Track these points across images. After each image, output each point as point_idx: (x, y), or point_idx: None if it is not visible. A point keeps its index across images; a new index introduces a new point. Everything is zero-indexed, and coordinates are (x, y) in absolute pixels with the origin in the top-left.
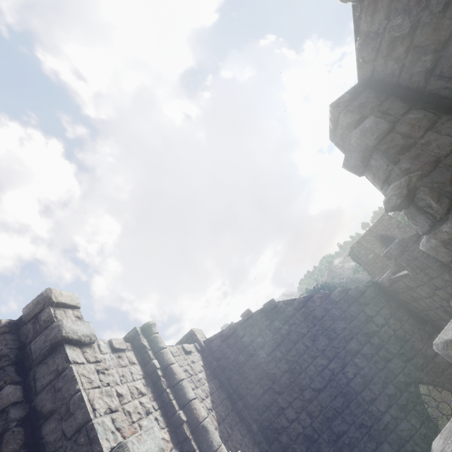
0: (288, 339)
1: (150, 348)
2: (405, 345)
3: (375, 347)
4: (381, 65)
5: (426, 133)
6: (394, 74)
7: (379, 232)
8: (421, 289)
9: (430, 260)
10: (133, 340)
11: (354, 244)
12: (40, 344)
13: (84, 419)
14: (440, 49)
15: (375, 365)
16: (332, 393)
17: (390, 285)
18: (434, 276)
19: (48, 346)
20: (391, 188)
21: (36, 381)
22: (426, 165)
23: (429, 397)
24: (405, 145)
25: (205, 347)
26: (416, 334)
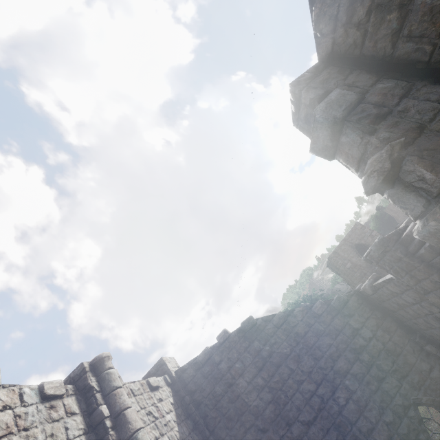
0: (270, 362)
1: (100, 389)
2: (396, 359)
3: (365, 365)
4: (341, 35)
5: (402, 100)
6: (356, 44)
7: (354, 241)
8: (407, 294)
9: (415, 260)
10: (78, 380)
11: (331, 254)
12: None
13: None
14: (406, 2)
15: (368, 386)
16: (323, 425)
17: (373, 293)
18: (422, 278)
19: None
20: (370, 163)
21: None
22: (408, 132)
23: (426, 417)
24: (380, 114)
25: (176, 378)
26: (407, 346)
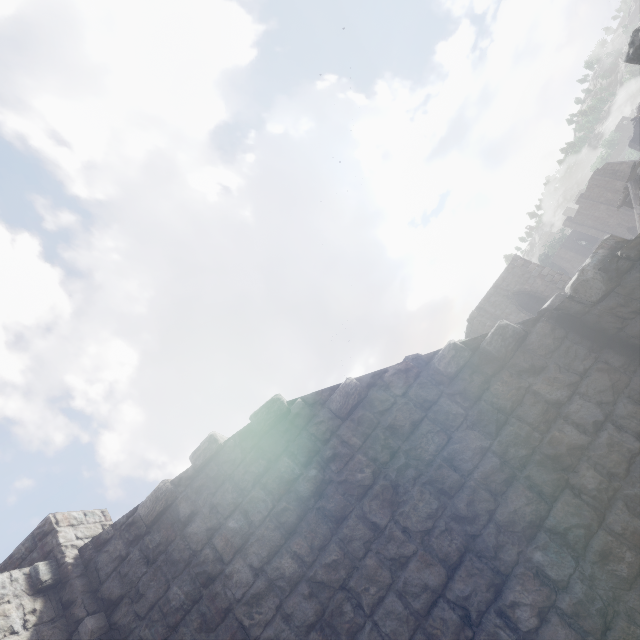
0: (317, 510)
1: None
2: None
3: (591, 502)
4: None
5: None
6: None
7: (511, 287)
8: None
9: None
10: None
11: (474, 312)
12: None
13: None
14: None
15: (605, 568)
16: None
17: (608, 289)
18: None
19: None
20: None
21: None
22: None
23: None
24: None
25: (75, 568)
26: None
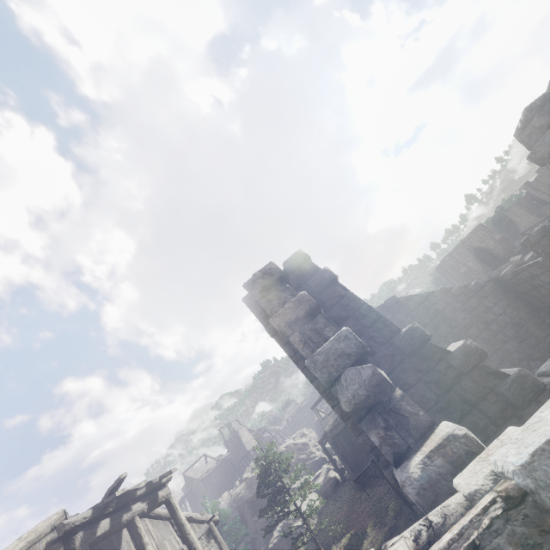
0: None
1: None
2: (520, 329)
3: (493, 332)
4: None
5: None
6: None
7: (473, 244)
8: (546, 275)
9: None
10: None
11: (446, 257)
12: (318, 281)
13: (377, 317)
14: None
15: (493, 346)
16: None
17: (512, 277)
18: None
19: (326, 282)
20: None
21: (324, 303)
22: None
23: None
24: None
25: None
26: (530, 320)
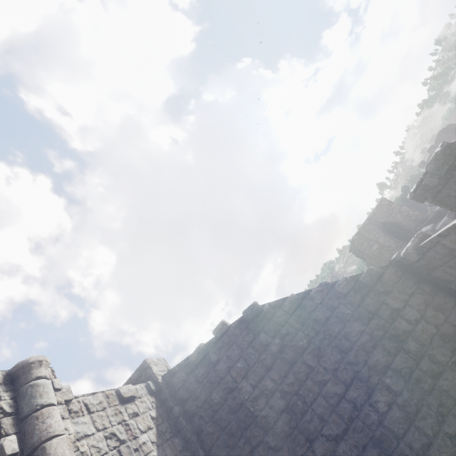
0: (281, 358)
1: (13, 410)
2: None
3: (412, 357)
4: None
5: None
6: None
7: (380, 219)
8: None
9: None
10: None
11: (355, 236)
12: None
13: None
14: None
15: (418, 385)
16: (358, 440)
17: (419, 258)
18: None
19: None
20: None
21: None
22: None
23: None
24: None
25: (163, 385)
26: None
